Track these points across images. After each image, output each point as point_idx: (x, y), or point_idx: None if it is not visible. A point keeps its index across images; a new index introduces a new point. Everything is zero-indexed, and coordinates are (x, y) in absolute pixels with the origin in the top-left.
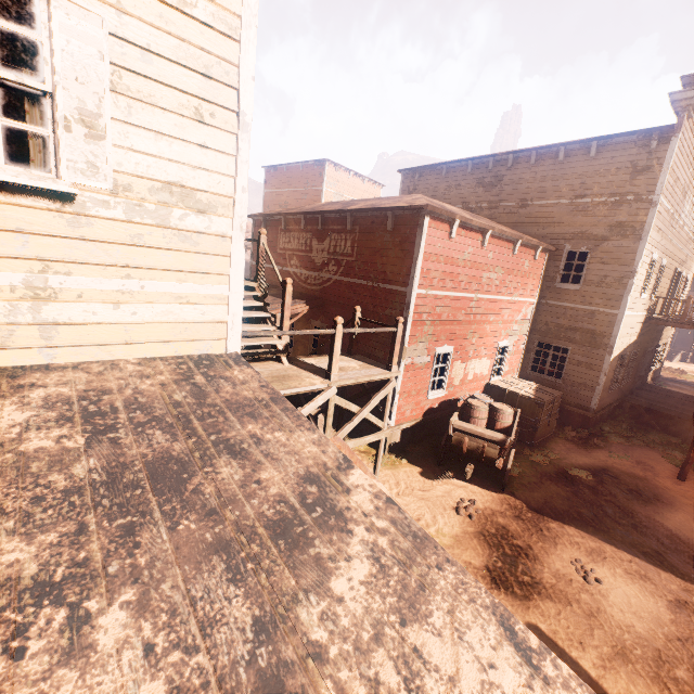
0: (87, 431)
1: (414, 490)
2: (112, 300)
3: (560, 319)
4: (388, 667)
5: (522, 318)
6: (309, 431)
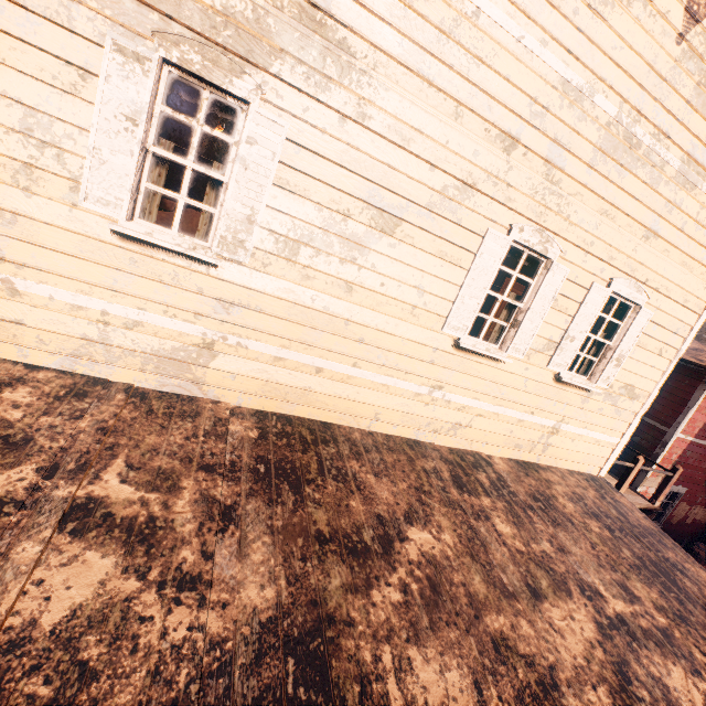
0: (603, 526)
1: None
2: (573, 438)
3: None
4: None
5: None
6: (702, 569)
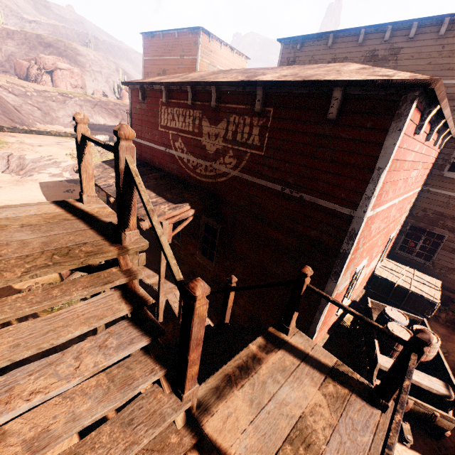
0: None
1: None
2: None
3: (440, 207)
4: None
5: (408, 207)
6: None
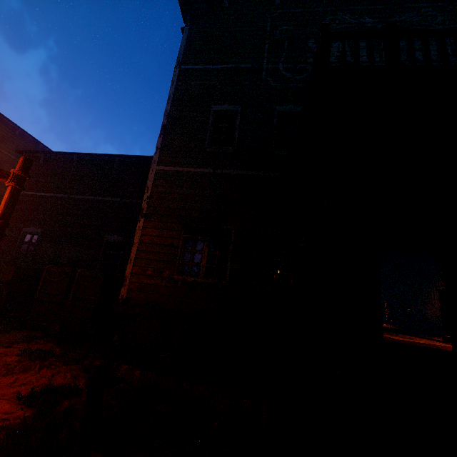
0: None
1: None
2: None
3: None
4: None
5: None
6: None
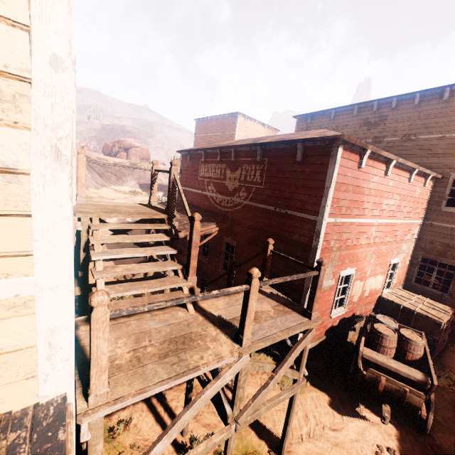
0: None
1: (325, 429)
2: None
3: (445, 239)
4: None
5: (410, 237)
6: None
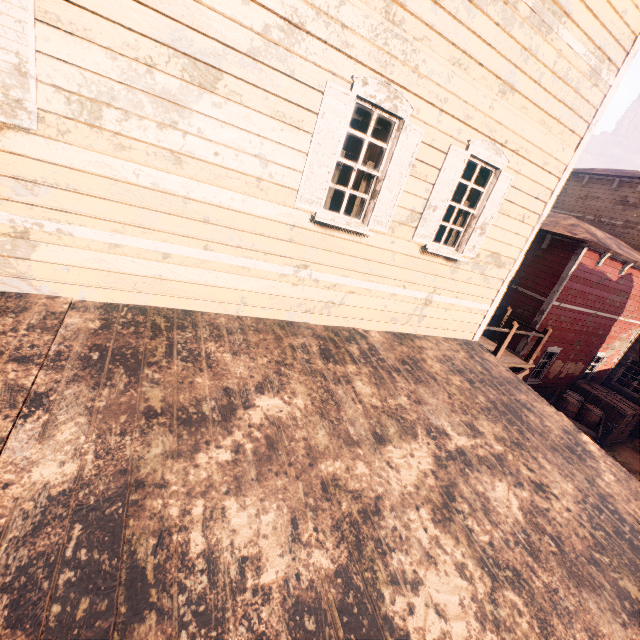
0: (465, 380)
1: None
2: (446, 308)
3: None
4: (637, 509)
5: (626, 336)
6: (548, 406)
